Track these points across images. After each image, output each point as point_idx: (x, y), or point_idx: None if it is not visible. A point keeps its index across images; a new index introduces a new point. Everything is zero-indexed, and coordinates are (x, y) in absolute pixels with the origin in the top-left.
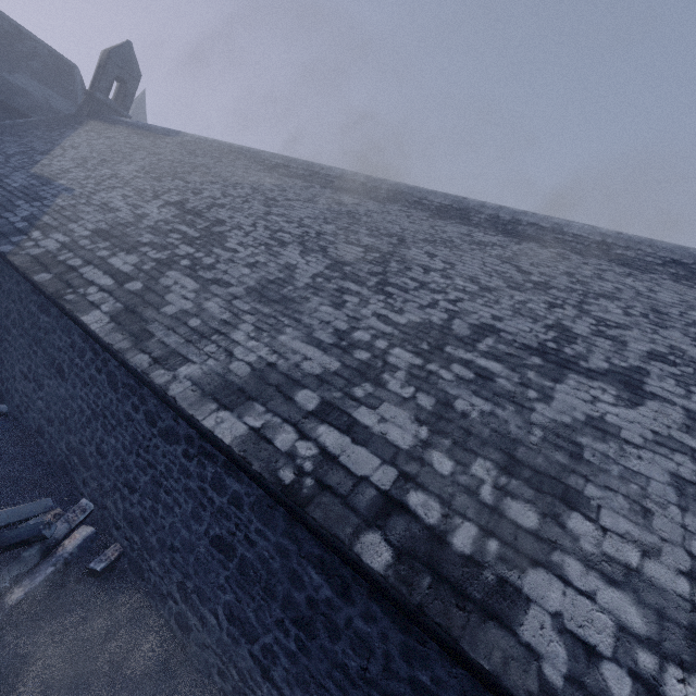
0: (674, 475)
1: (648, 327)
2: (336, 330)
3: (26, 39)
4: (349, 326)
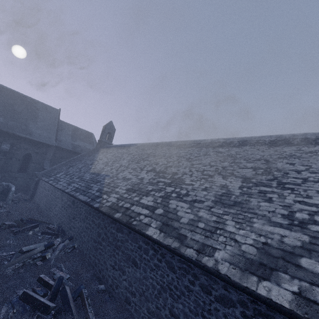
0: None
1: None
2: (282, 215)
3: (79, 130)
4: (288, 211)
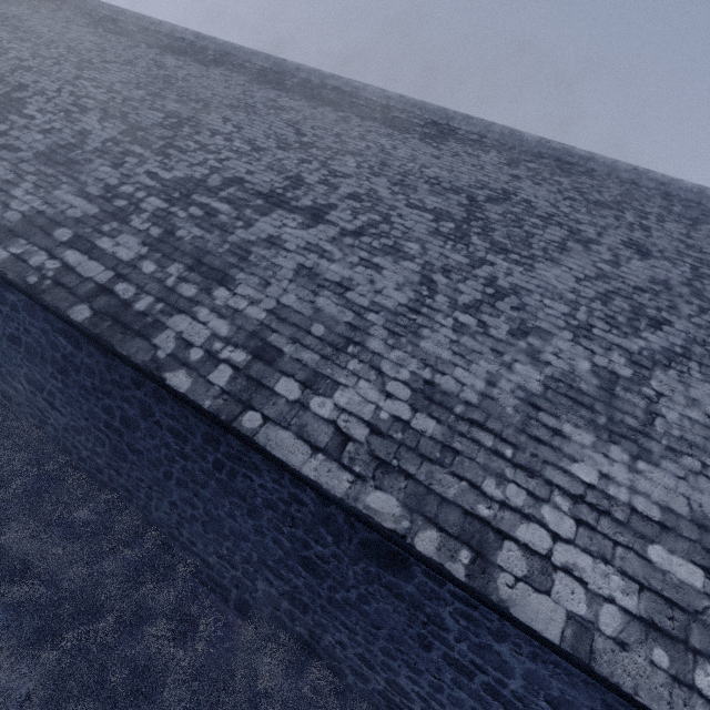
0: (300, 265)
1: (366, 176)
2: (107, 185)
3: None
4: (119, 182)
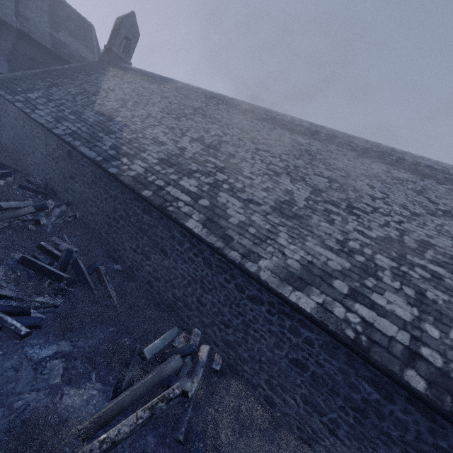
0: None
1: None
2: (337, 240)
3: (64, 7)
4: (344, 238)
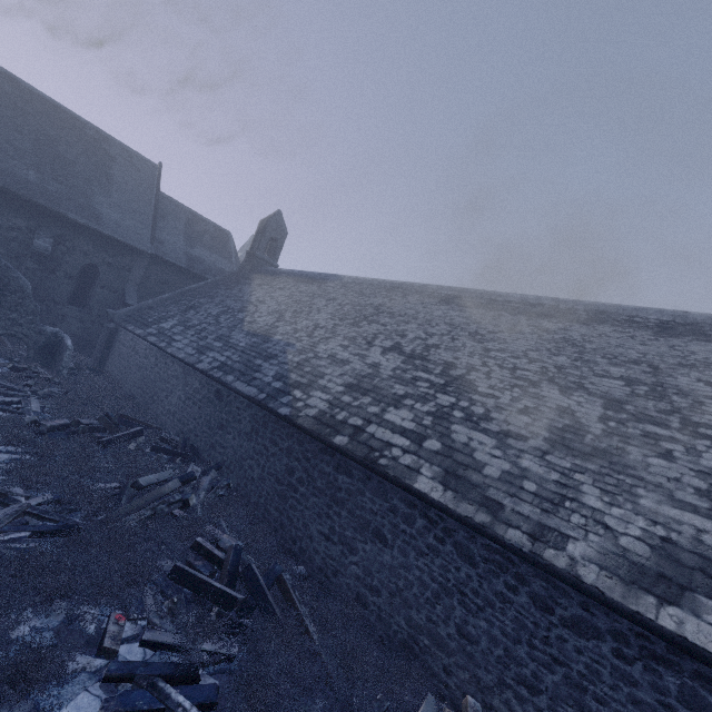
0: None
1: None
2: (696, 489)
3: (200, 221)
4: (707, 484)
